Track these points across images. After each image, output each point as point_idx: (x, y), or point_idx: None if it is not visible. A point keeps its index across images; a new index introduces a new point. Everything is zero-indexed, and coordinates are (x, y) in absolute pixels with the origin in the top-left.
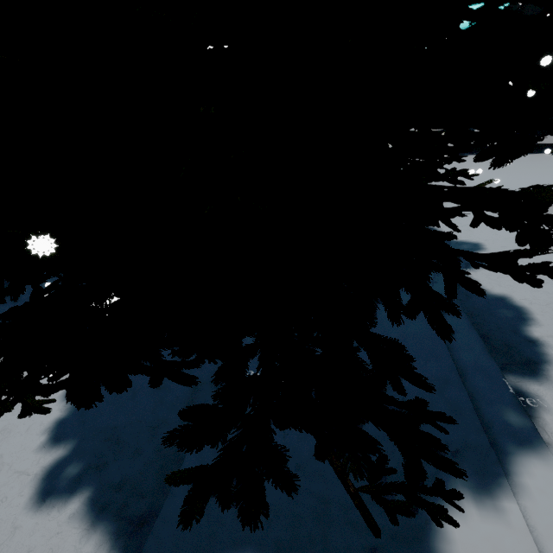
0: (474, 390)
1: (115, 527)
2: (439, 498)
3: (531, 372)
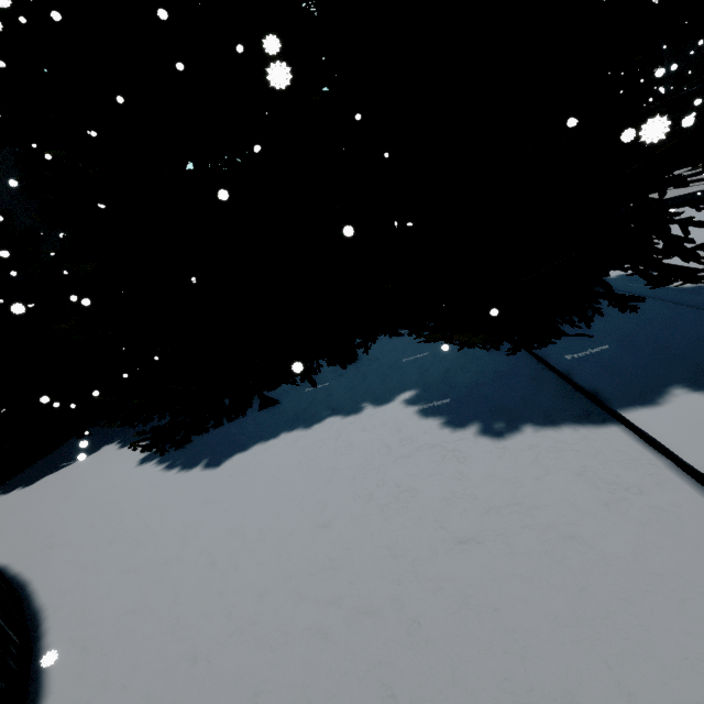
0: None
1: (571, 422)
2: None
3: None
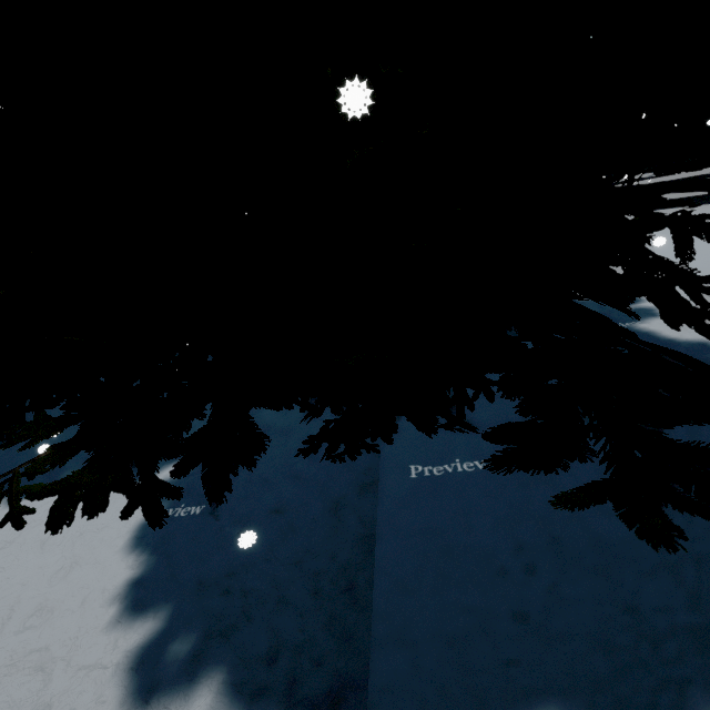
0: None
1: None
2: None
3: None
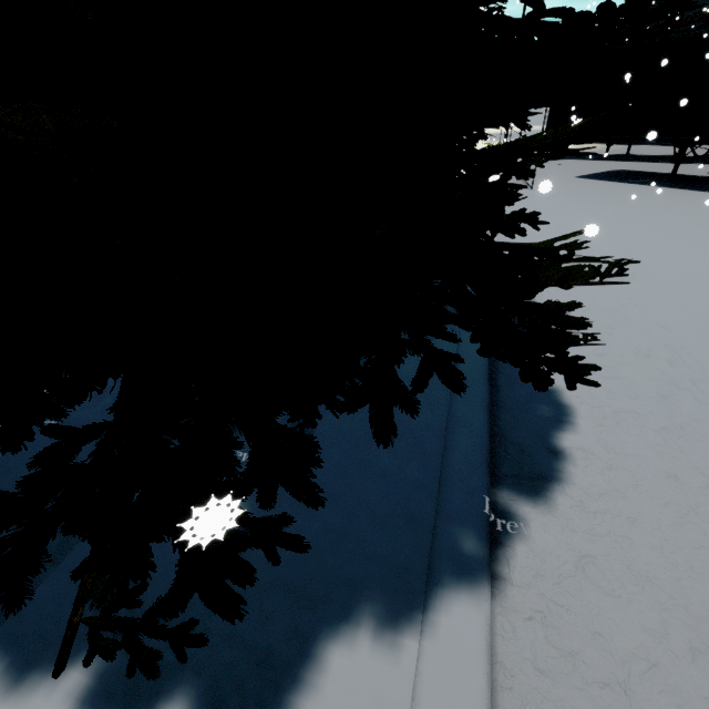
0: (444, 504)
1: None
2: (337, 623)
3: (532, 491)
